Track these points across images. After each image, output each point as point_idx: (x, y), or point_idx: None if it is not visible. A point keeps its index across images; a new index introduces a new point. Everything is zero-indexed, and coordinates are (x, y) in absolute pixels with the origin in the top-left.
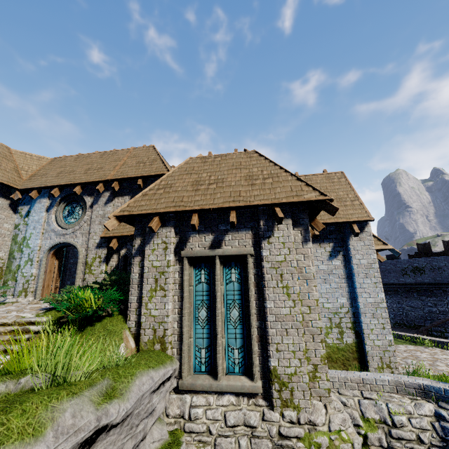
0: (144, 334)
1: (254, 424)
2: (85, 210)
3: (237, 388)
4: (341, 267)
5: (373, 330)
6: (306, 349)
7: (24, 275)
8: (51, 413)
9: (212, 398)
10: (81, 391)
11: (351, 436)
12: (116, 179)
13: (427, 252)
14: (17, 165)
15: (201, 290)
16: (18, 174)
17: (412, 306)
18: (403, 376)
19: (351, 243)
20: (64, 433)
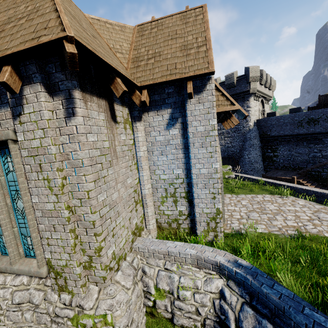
0: None
1: (36, 302)
2: None
3: (25, 272)
4: (178, 137)
5: (203, 200)
6: (81, 242)
7: None
8: None
9: (10, 277)
10: None
11: (115, 319)
12: None
13: (327, 103)
14: None
15: None
16: None
17: (300, 152)
18: (209, 249)
19: (189, 107)
20: None
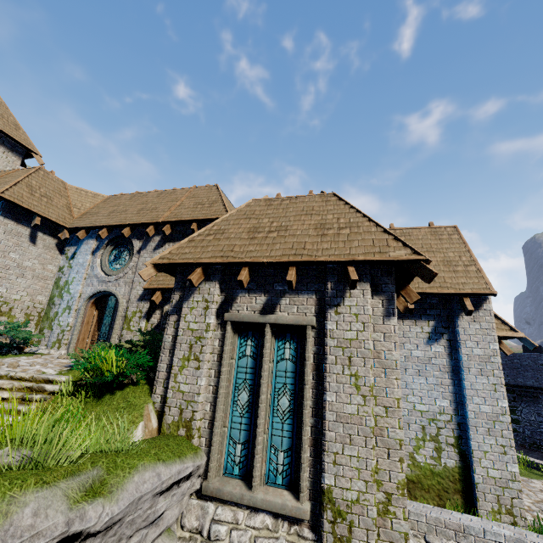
0: (168, 413)
1: None
2: (132, 255)
3: (276, 506)
4: (444, 356)
5: (487, 454)
6: (376, 468)
7: (60, 324)
8: (7, 505)
9: (242, 514)
10: (56, 481)
11: None
12: (169, 221)
13: None
14: (70, 202)
15: (245, 366)
16: (70, 211)
17: None
18: (530, 533)
19: (461, 324)
20: (16, 537)
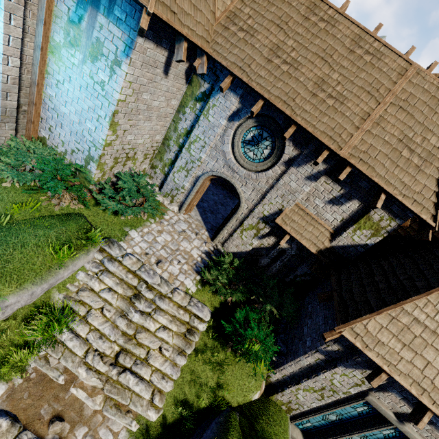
0: (280, 395)
1: None
2: (275, 157)
3: None
4: None
5: None
6: None
7: (175, 180)
8: None
9: None
10: None
11: None
12: (354, 165)
13: None
14: None
15: (348, 411)
16: (213, 2)
17: None
18: None
19: None
20: None
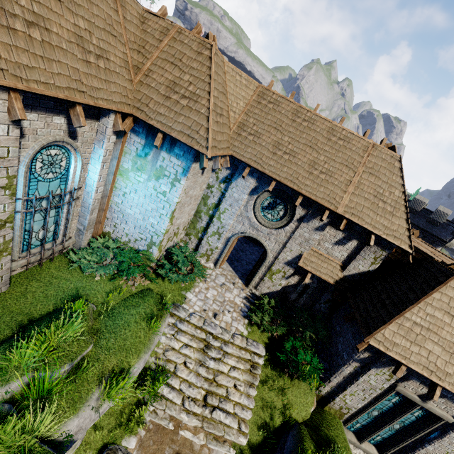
0: (332, 404)
1: None
2: (289, 217)
3: (369, 453)
4: None
5: None
6: None
7: (209, 243)
8: None
9: (351, 446)
10: None
11: None
12: (348, 218)
13: None
14: (228, 101)
15: (386, 404)
16: (228, 120)
17: None
18: None
19: None
20: None
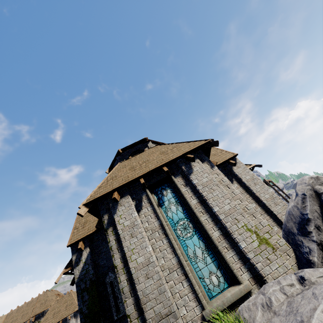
0: None
1: None
2: None
3: None
4: None
5: None
6: None
7: None
8: None
9: None
10: None
11: None
12: (33, 316)
13: None
14: None
15: None
16: None
17: None
18: None
19: None
20: None
